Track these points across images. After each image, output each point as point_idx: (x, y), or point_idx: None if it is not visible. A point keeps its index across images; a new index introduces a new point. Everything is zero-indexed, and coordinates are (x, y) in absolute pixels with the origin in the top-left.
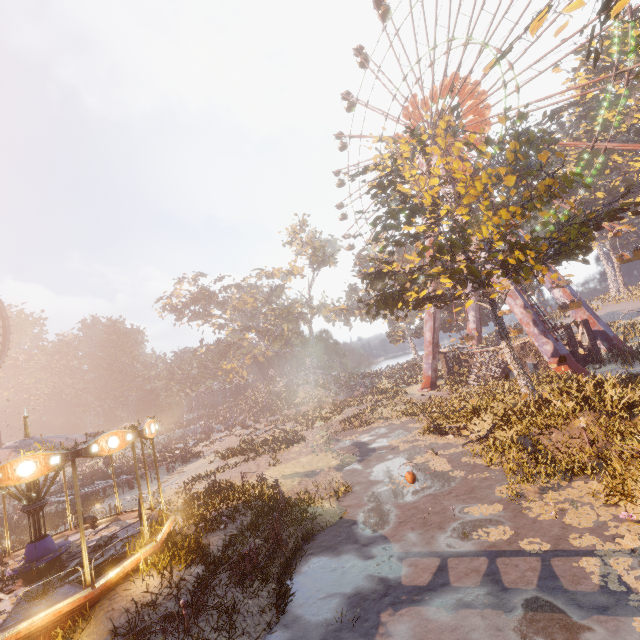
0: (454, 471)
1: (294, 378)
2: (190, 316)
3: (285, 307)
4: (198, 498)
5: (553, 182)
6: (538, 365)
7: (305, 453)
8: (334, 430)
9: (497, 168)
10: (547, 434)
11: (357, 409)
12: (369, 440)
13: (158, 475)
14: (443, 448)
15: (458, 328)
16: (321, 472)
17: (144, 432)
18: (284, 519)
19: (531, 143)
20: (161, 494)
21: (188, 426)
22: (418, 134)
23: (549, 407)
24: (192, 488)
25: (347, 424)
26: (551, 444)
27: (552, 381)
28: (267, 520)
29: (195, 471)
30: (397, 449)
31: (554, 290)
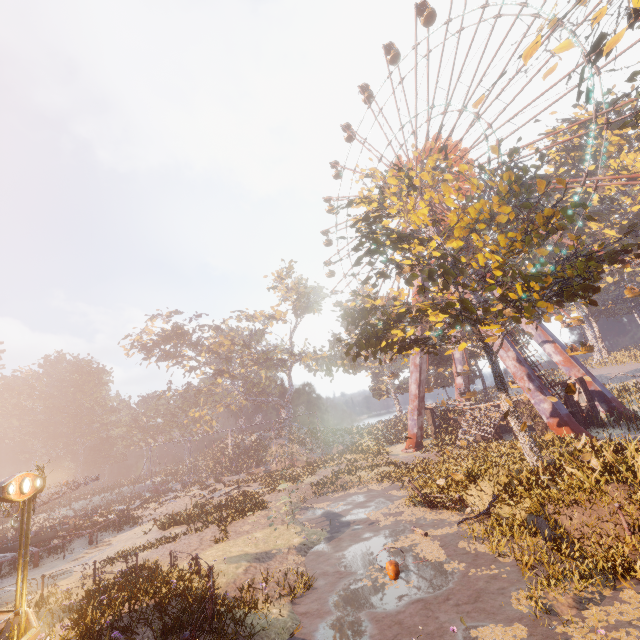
0: (450, 562)
1: (267, 431)
2: (159, 355)
3: (264, 352)
4: (105, 589)
5: (553, 212)
6: (532, 427)
7: (263, 525)
8: (303, 495)
9: (489, 203)
10: (567, 513)
11: (333, 470)
12: (343, 510)
13: (26, 559)
14: (434, 526)
15: (444, 384)
16: (278, 554)
17: (5, 491)
18: (205, 638)
19: (521, 184)
20: (24, 591)
21: (140, 482)
22: (406, 172)
23: (562, 476)
24: (104, 572)
25: (319, 488)
26: (575, 528)
27: (554, 445)
28: (179, 639)
29: (123, 544)
30: (376, 524)
31: (545, 345)
